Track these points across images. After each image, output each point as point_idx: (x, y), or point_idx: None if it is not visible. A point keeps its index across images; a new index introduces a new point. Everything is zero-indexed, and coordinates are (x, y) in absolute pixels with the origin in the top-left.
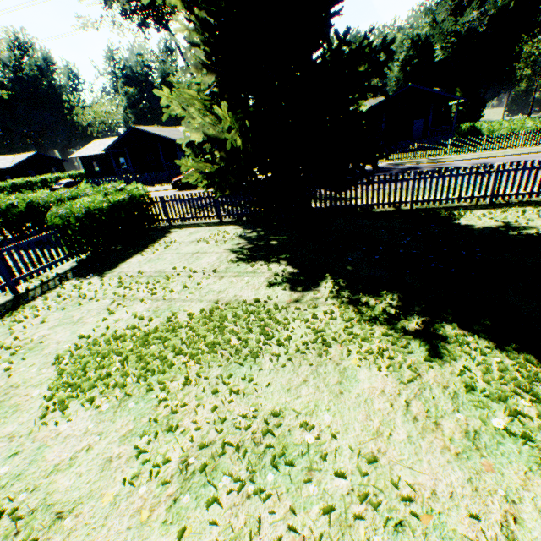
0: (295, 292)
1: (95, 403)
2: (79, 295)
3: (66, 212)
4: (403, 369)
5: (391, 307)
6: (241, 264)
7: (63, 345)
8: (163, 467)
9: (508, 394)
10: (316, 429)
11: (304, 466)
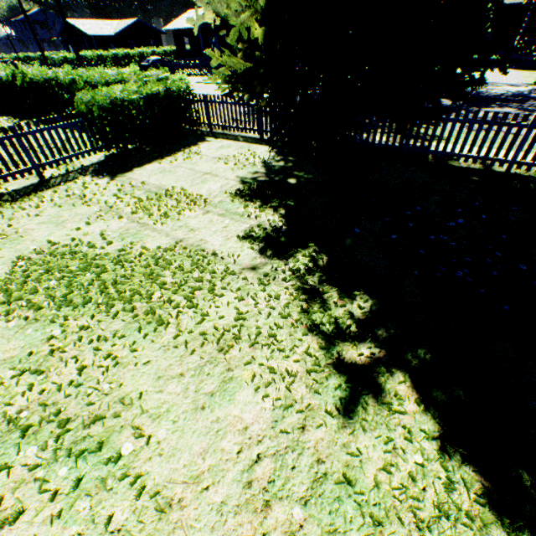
0: (261, 257)
1: (10, 317)
2: (79, 195)
3: (90, 100)
4: (292, 411)
5: (351, 317)
6: (237, 200)
7: (34, 245)
8: (5, 408)
9: (387, 518)
10: (145, 439)
11: (102, 475)
